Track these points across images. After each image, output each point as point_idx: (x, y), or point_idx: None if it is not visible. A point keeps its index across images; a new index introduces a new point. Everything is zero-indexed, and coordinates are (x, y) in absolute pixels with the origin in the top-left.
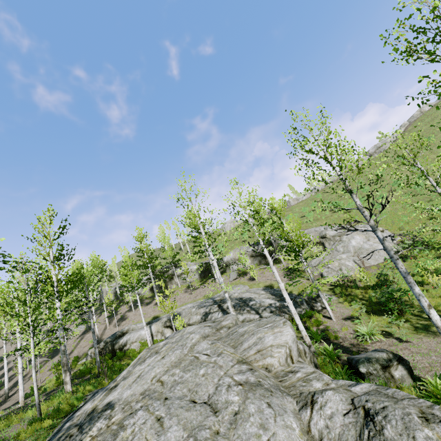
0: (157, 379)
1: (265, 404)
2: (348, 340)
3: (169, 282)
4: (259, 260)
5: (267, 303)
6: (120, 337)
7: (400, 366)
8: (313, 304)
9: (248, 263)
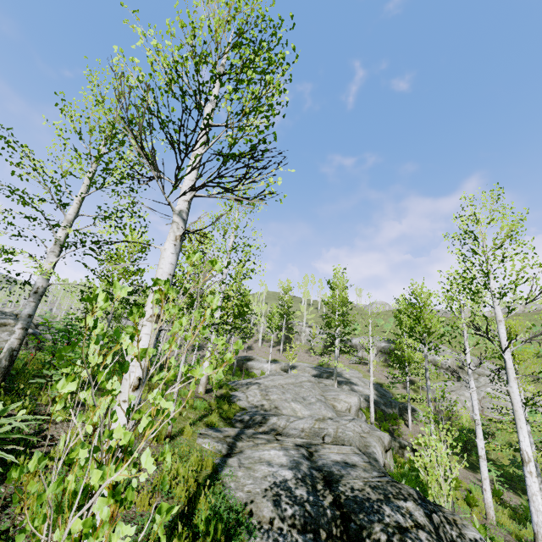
0: (281, 384)
1: (323, 406)
2: (406, 441)
3: (295, 337)
4: (385, 357)
5: (367, 393)
6: (249, 361)
7: (412, 453)
8: (405, 413)
9: (373, 355)
